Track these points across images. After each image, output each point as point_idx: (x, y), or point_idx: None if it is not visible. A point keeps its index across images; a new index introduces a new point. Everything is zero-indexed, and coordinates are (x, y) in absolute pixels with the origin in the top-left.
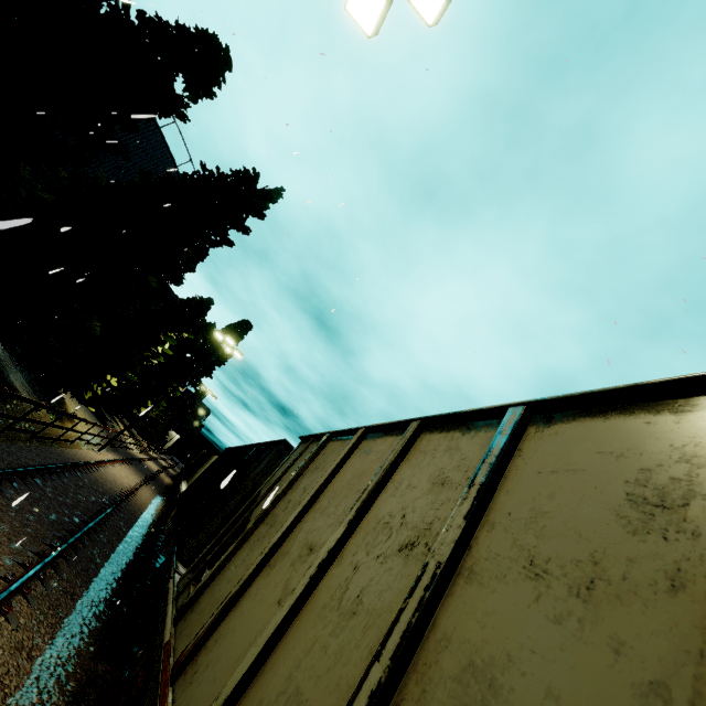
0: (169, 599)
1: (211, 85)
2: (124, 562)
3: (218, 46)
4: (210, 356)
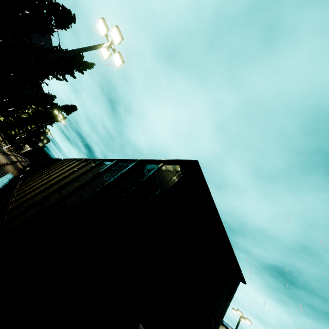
0: (18, 185)
1: (65, 27)
2: (1, 183)
3: (70, 15)
4: (52, 117)
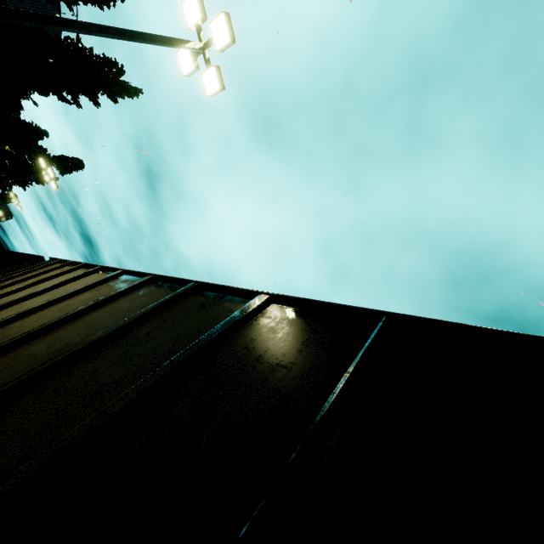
0: None
1: (102, 2)
2: None
3: None
4: (30, 172)
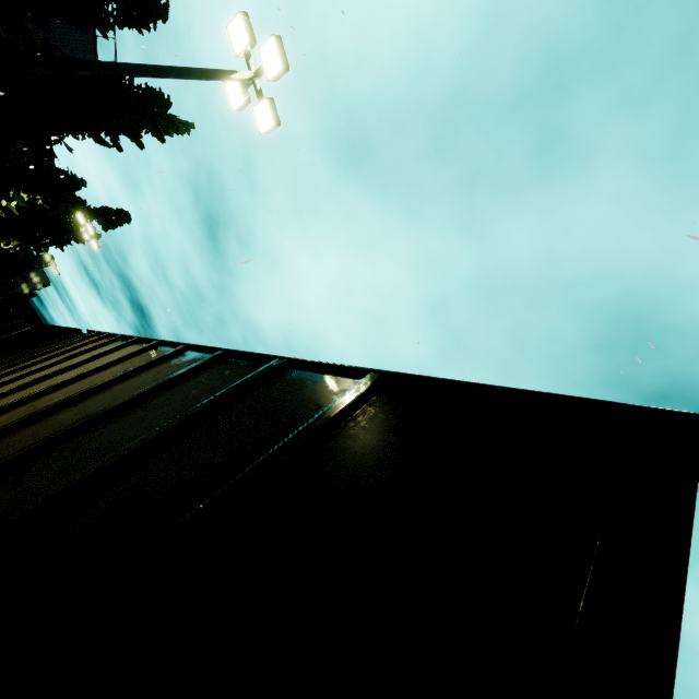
0: None
1: (140, 25)
2: None
3: (158, 1)
4: (68, 229)
